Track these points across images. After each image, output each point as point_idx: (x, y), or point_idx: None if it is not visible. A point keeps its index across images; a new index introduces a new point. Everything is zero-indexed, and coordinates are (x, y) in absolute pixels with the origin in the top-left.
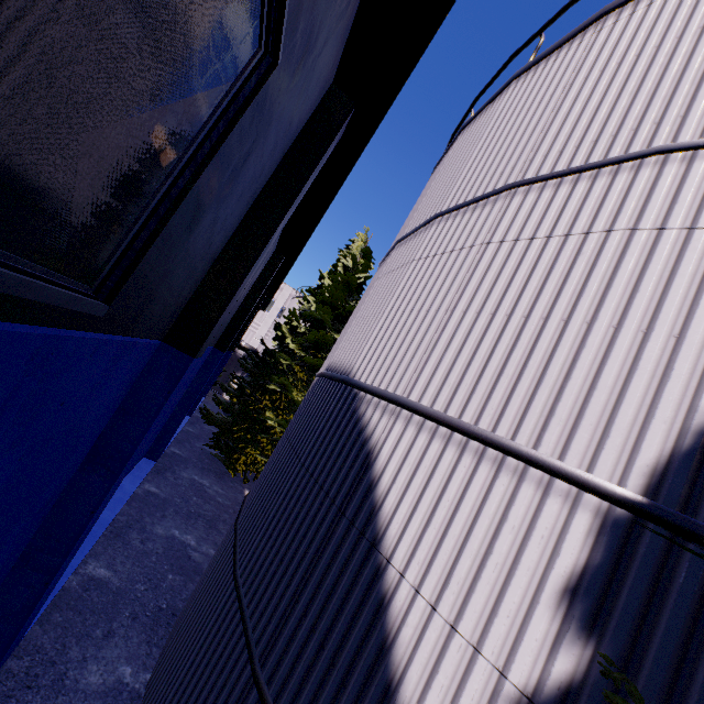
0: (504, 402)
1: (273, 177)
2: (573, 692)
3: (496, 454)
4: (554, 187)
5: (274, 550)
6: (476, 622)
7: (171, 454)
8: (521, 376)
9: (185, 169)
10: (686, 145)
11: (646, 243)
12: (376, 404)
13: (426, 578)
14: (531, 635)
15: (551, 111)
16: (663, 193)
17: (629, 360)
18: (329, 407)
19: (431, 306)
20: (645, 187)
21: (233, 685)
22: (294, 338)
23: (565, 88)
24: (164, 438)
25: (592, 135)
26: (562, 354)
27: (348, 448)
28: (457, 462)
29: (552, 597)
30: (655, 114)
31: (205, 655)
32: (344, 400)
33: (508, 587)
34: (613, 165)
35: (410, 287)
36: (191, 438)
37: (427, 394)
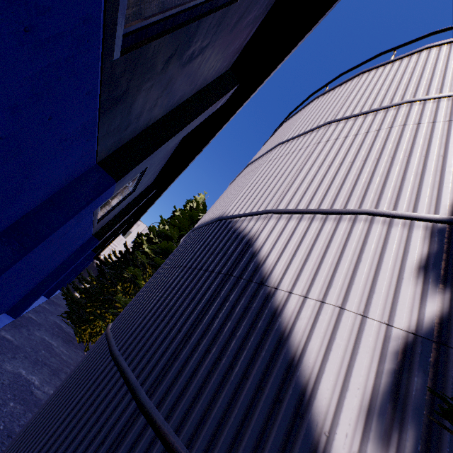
0: (348, 195)
1: (191, 98)
2: (445, 320)
3: (350, 216)
4: (354, 120)
5: (159, 319)
6: (360, 300)
7: (28, 318)
8: (357, 183)
9: (187, 10)
10: (420, 99)
11: (412, 128)
12: (250, 218)
13: (311, 288)
14: (404, 297)
15: (343, 100)
16: (415, 113)
17: (420, 167)
18: (206, 234)
19: (285, 172)
20: (404, 112)
21: (112, 426)
22: (149, 245)
23: (349, 93)
24: (29, 299)
25: (369, 103)
26: (380, 170)
27: (228, 244)
28: (321, 227)
29: (412, 273)
30: (400, 94)
31: (71, 421)
32: (221, 226)
33: (378, 276)
34: (384, 109)
35: (266, 171)
36: (47, 312)
37: (291, 204)
